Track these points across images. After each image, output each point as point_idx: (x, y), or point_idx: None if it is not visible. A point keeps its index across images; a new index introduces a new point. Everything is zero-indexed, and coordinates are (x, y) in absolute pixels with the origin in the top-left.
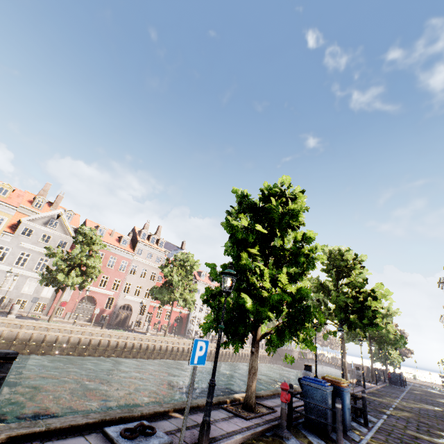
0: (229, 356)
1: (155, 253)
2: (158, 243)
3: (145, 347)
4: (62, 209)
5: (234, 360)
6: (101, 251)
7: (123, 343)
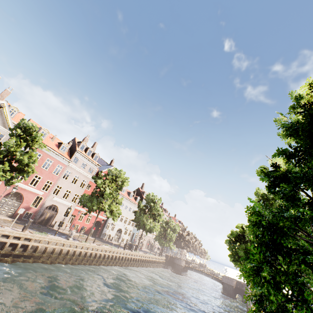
0: (135, 261)
1: (89, 164)
2: (93, 156)
3: (65, 252)
4: (5, 101)
5: (138, 265)
6: (39, 152)
7: (43, 247)
